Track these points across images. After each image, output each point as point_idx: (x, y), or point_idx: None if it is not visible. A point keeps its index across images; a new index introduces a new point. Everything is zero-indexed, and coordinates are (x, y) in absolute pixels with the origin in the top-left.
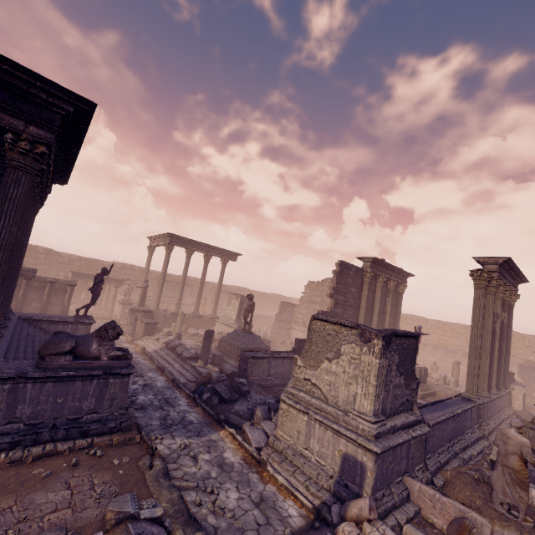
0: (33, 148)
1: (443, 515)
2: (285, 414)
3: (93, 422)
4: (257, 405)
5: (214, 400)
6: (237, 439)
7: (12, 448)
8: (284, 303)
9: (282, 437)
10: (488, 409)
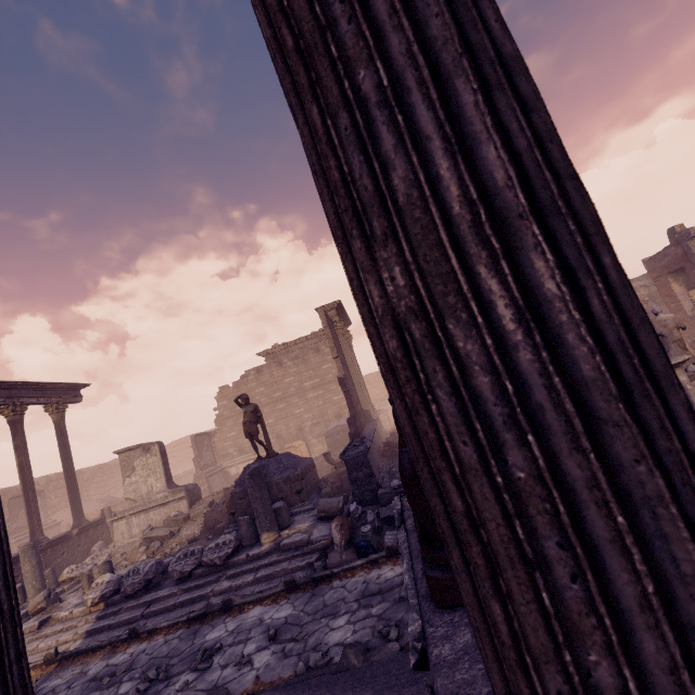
0: None
1: None
2: None
3: None
4: None
5: None
6: None
7: None
8: (197, 437)
9: None
10: None
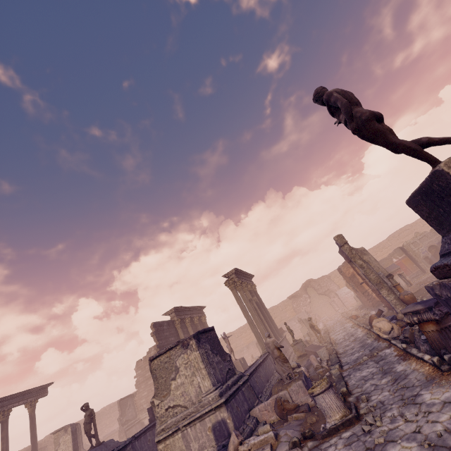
0: None
1: (273, 410)
2: None
3: None
4: None
5: None
6: None
7: None
8: (122, 401)
9: None
10: None
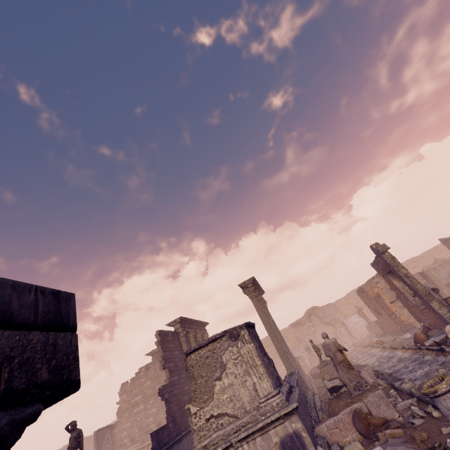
0: None
1: (347, 429)
2: None
3: None
4: None
5: None
6: None
7: None
8: (99, 432)
9: None
10: (301, 376)
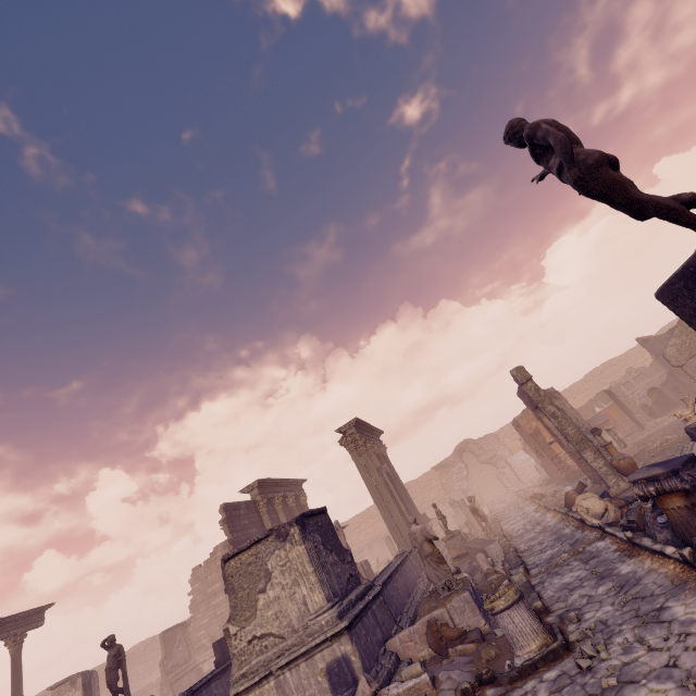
0: None
1: (424, 641)
2: None
3: None
4: None
5: None
6: None
7: None
8: (167, 633)
9: None
10: None
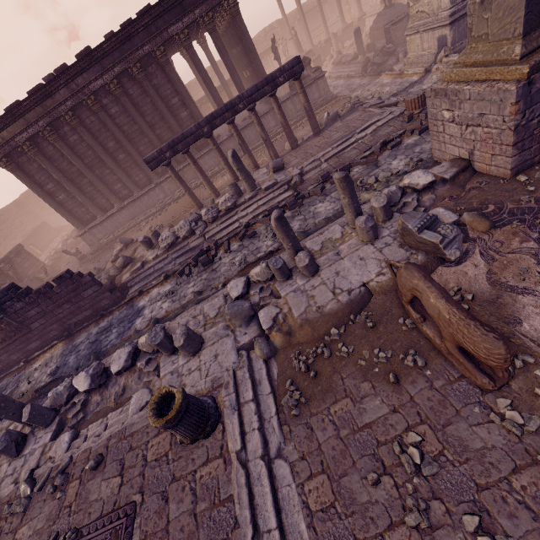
0: (233, 0)
1: None
2: (409, 43)
3: (322, 102)
4: (399, 52)
5: (374, 69)
6: (389, 74)
7: (304, 119)
8: None
9: (411, 56)
10: None
